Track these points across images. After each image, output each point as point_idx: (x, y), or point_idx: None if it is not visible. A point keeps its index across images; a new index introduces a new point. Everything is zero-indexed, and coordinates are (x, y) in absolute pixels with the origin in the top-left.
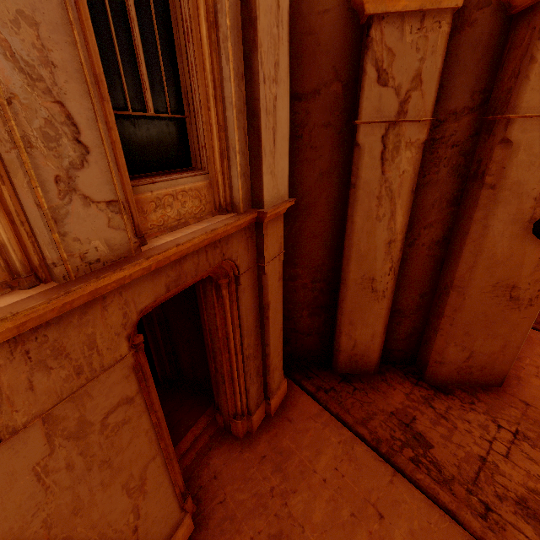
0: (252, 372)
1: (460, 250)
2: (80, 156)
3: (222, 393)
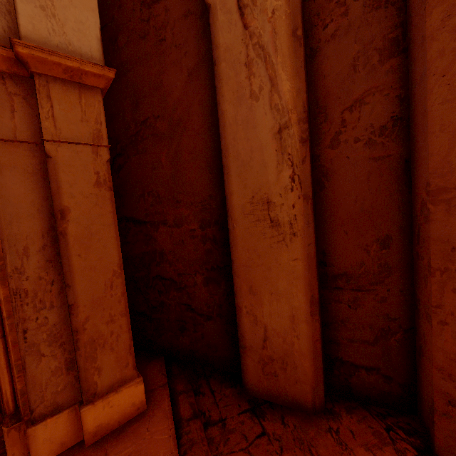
0: (34, 329)
1: (423, 113)
2: None
3: None
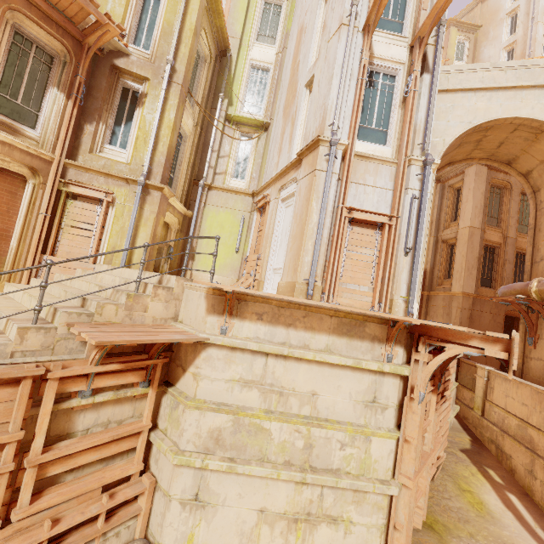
0: None
1: None
2: None
3: None
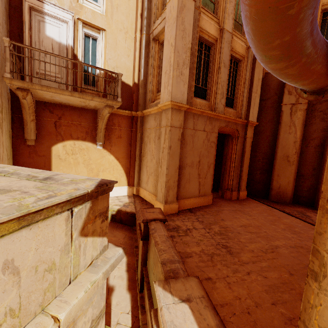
0: (236, 173)
1: (327, 146)
2: (222, 97)
3: (224, 179)
